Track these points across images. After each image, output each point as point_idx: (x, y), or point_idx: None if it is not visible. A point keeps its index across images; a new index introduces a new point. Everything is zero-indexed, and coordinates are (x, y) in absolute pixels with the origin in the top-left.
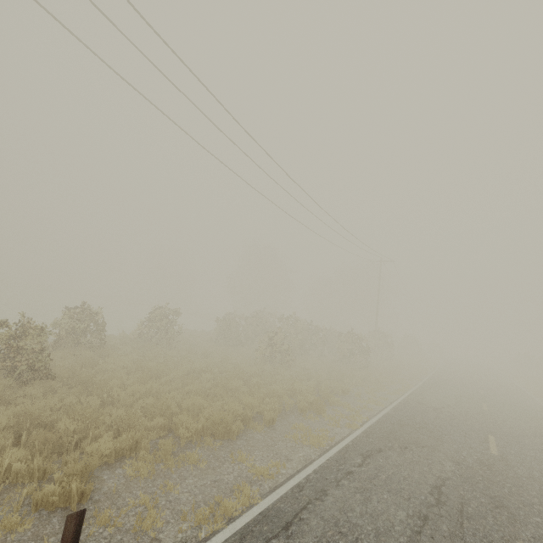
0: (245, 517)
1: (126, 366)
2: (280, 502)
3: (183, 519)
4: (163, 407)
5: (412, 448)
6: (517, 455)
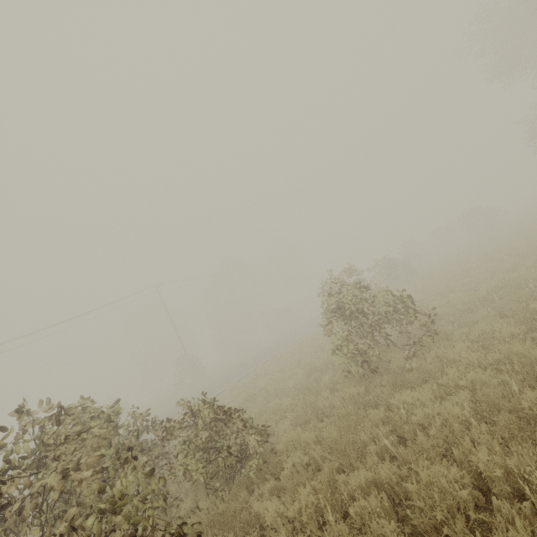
0: None
1: None
2: None
3: None
4: None
5: None
6: None
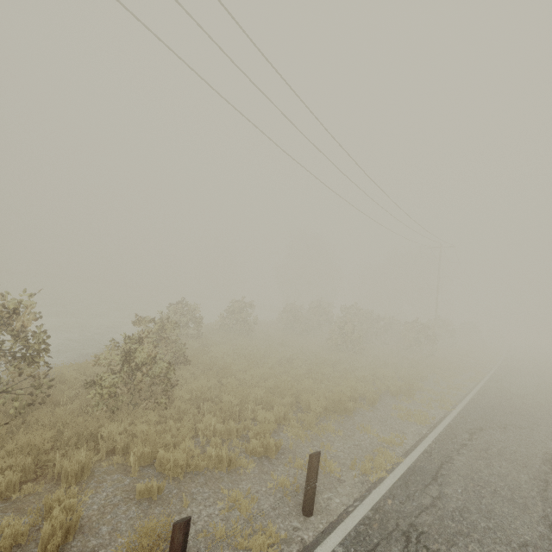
0: (398, 470)
1: (229, 353)
2: (419, 462)
3: (352, 469)
4: (287, 388)
5: (511, 428)
6: None
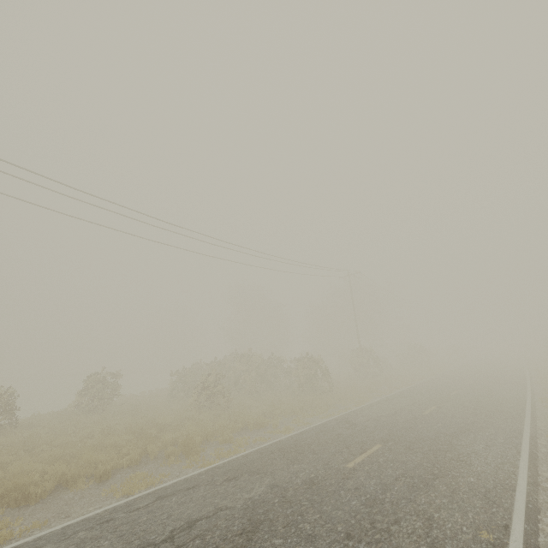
0: None
1: (14, 442)
2: None
3: None
4: None
5: (241, 478)
6: (380, 463)
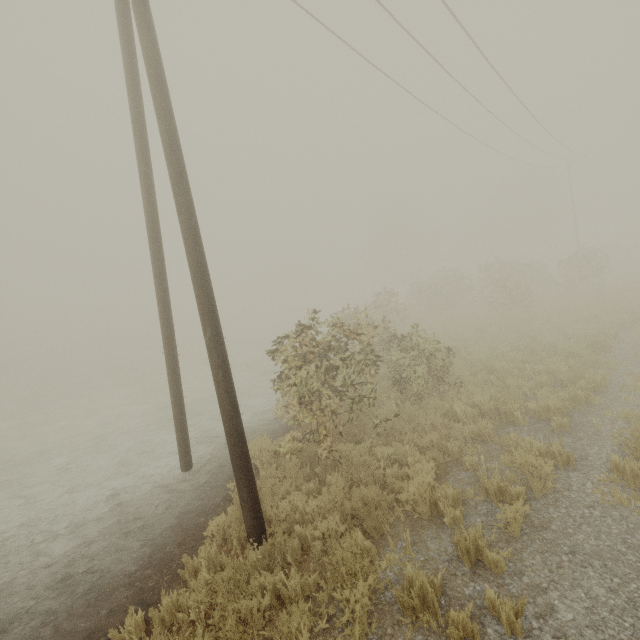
0: None
1: None
2: None
3: None
4: (534, 346)
5: None
6: None
